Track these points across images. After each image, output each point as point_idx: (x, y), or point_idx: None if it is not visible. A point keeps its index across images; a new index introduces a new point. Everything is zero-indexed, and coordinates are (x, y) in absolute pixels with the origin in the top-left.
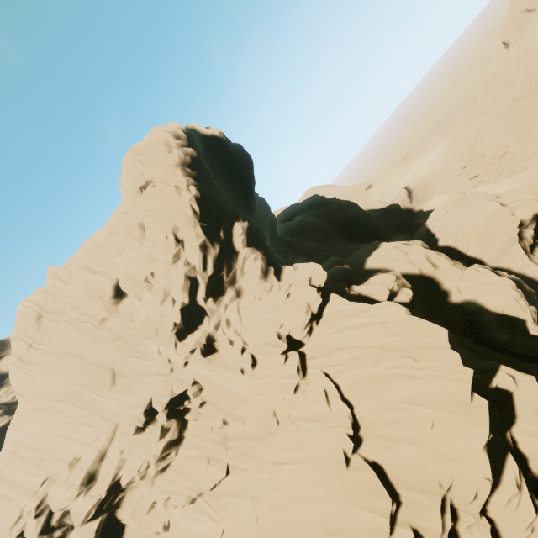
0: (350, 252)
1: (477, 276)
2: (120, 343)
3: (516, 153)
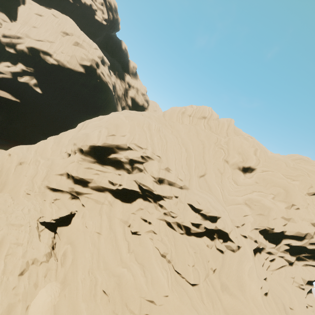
0: None
1: None
2: (219, 175)
3: None
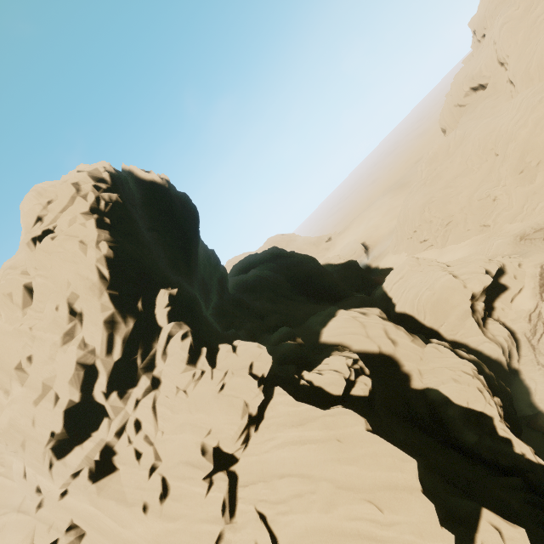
0: (305, 317)
1: (438, 356)
2: None
3: (459, 223)
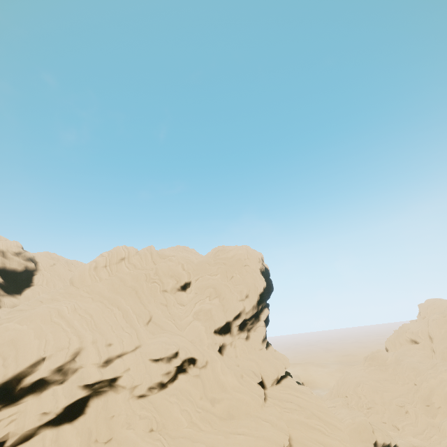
0: None
1: None
2: (165, 308)
3: (379, 412)
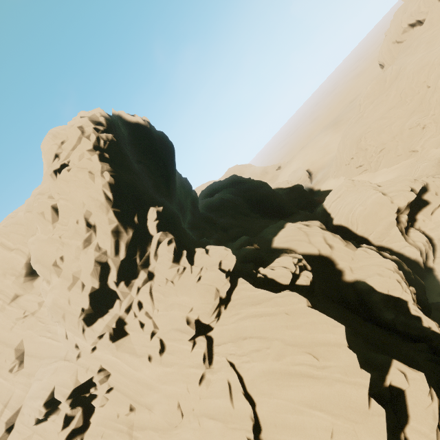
0: (260, 229)
1: (366, 257)
2: (33, 321)
3: (391, 149)
